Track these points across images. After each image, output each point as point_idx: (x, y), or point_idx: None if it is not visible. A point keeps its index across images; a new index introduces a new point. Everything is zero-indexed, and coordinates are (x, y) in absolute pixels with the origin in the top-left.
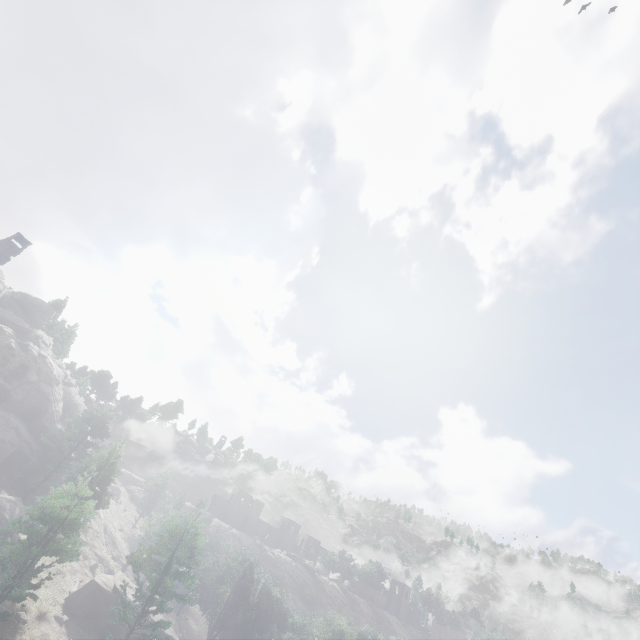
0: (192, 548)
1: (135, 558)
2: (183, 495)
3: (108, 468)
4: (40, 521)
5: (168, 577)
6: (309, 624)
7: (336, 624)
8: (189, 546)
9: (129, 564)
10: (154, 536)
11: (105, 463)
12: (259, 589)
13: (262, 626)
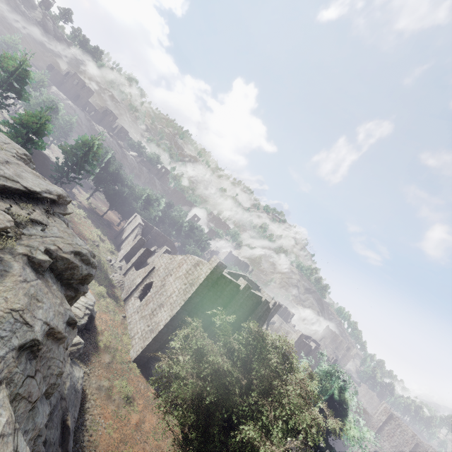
0: (97, 154)
1: (66, 150)
2: (45, 77)
3: (26, 75)
4: (27, 129)
5: (84, 163)
6: (135, 188)
7: (148, 192)
8: (96, 153)
9: (63, 151)
10: (34, 107)
11: (24, 71)
12: (114, 168)
13: (111, 181)
